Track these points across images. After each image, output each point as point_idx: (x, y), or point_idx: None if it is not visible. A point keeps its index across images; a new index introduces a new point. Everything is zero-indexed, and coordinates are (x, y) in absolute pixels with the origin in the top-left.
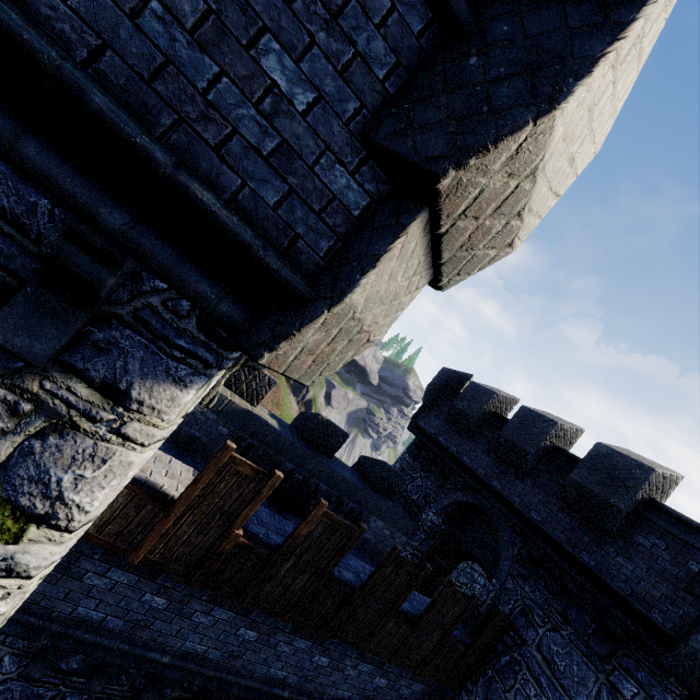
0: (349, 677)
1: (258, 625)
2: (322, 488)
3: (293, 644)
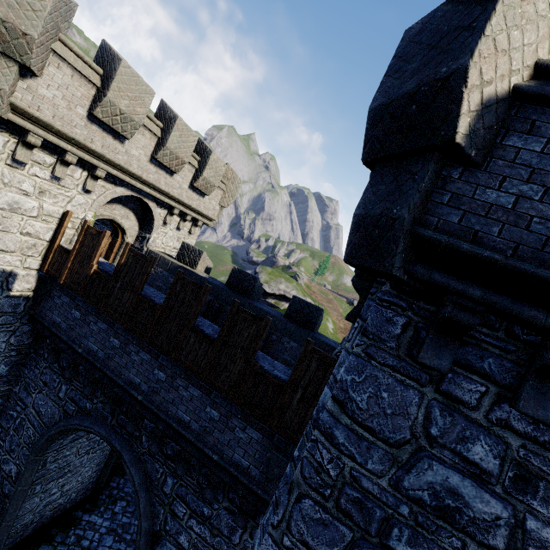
0: (184, 399)
1: (119, 336)
2: None
3: (140, 355)
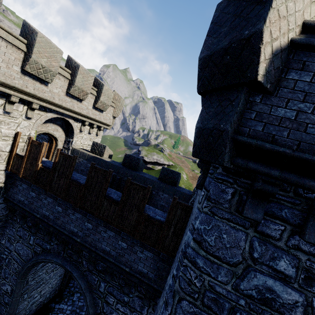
0: (105, 238)
1: (61, 205)
2: None
3: (75, 215)
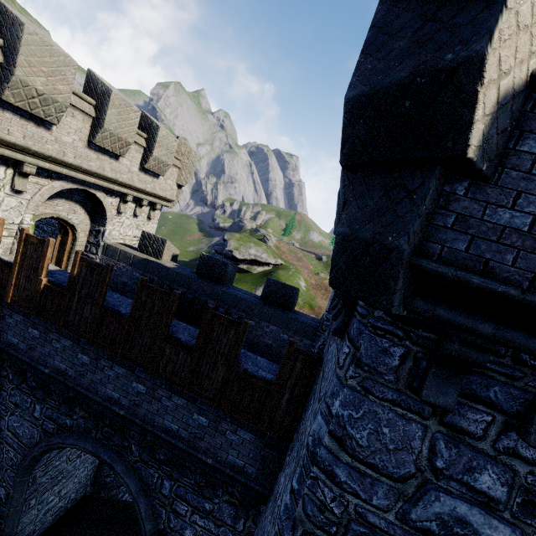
0: (169, 408)
1: (87, 351)
2: (211, 303)
3: (114, 370)
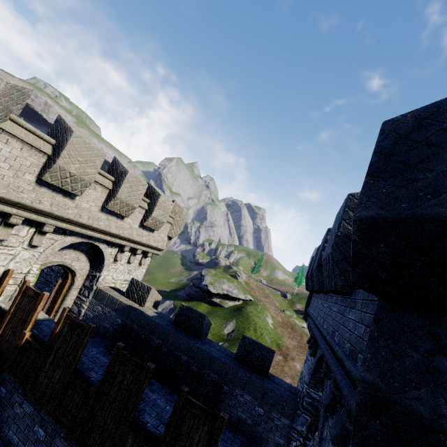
0: None
1: (45, 423)
2: (184, 359)
3: None
